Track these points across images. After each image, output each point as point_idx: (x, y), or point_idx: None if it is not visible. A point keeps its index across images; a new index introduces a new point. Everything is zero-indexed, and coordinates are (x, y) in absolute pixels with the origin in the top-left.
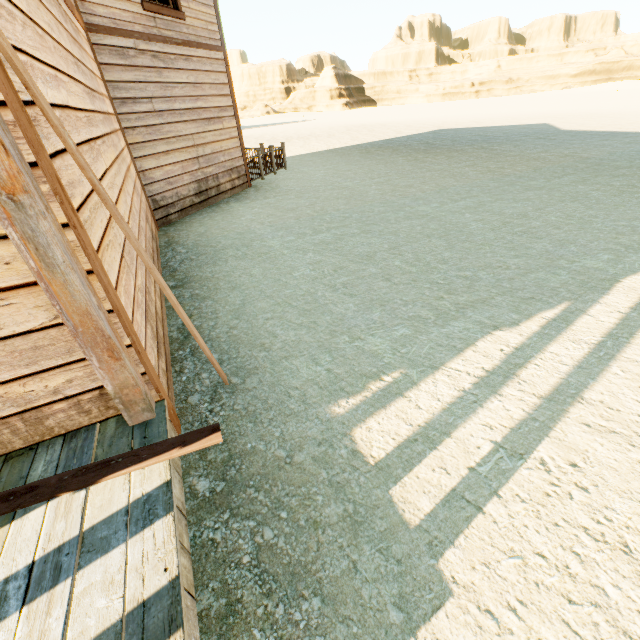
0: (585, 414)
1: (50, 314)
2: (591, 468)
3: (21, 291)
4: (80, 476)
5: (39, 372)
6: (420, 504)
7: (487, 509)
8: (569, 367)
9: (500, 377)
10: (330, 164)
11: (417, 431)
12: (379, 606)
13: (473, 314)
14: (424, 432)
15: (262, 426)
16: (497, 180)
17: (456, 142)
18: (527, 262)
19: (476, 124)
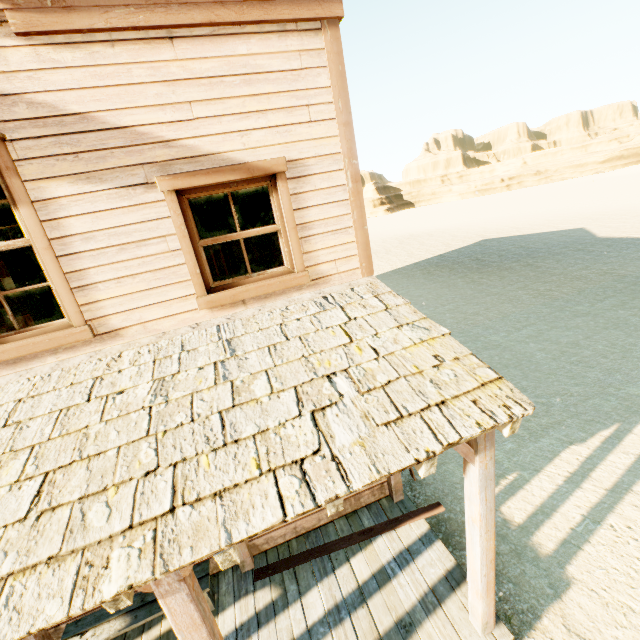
0: (634, 500)
1: None
2: (639, 529)
3: None
4: (389, 524)
5: None
6: (548, 545)
7: (584, 548)
8: (622, 470)
9: (579, 477)
10: (402, 288)
11: (537, 508)
12: (540, 587)
13: (554, 433)
14: (541, 509)
15: (447, 505)
16: (548, 305)
17: (503, 257)
18: (585, 390)
19: (516, 231)
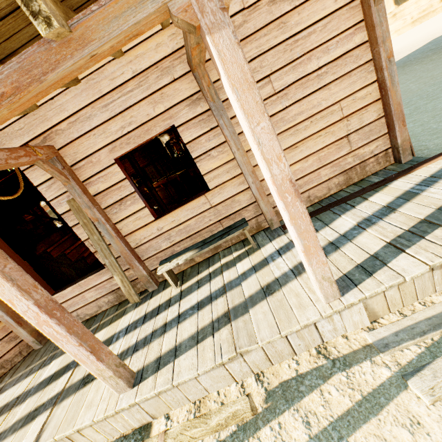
0: None
1: (377, 114)
2: None
3: (371, 105)
4: (402, 173)
5: (368, 143)
6: None
7: None
8: None
9: None
10: None
11: None
12: None
13: None
14: None
15: None
16: None
17: None
18: None
19: None
